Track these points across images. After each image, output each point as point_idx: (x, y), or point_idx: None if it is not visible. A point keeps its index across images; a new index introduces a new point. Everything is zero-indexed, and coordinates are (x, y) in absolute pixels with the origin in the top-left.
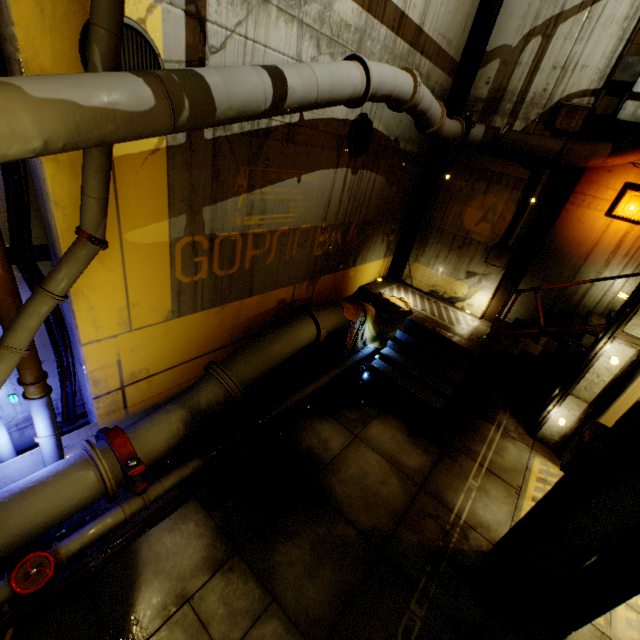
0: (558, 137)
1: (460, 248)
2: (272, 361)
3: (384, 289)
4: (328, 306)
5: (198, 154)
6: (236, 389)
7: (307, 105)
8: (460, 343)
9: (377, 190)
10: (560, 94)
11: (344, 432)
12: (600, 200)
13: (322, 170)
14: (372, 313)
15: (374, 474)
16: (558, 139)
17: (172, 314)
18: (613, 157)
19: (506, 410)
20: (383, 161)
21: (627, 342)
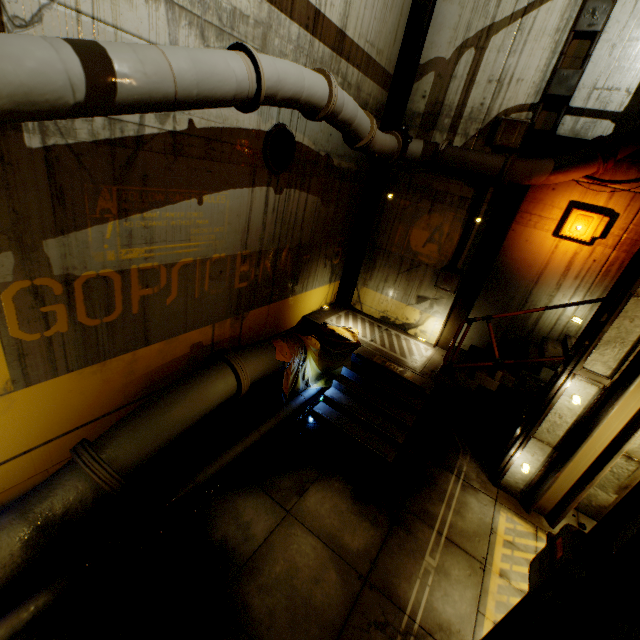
0: (499, 153)
1: (409, 271)
2: (170, 431)
3: (330, 318)
4: (255, 348)
5: (19, 168)
6: (111, 479)
7: (161, 101)
8: (412, 379)
9: (311, 211)
10: (498, 109)
11: (273, 509)
12: (546, 219)
13: (233, 189)
14: (315, 348)
15: (307, 568)
16: (499, 155)
17: (14, 384)
18: (556, 174)
19: (466, 452)
20: (314, 179)
21: (588, 379)
